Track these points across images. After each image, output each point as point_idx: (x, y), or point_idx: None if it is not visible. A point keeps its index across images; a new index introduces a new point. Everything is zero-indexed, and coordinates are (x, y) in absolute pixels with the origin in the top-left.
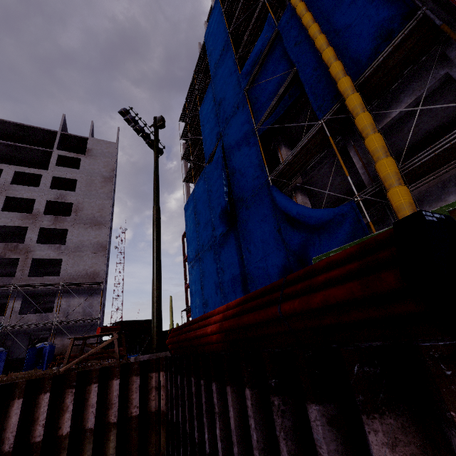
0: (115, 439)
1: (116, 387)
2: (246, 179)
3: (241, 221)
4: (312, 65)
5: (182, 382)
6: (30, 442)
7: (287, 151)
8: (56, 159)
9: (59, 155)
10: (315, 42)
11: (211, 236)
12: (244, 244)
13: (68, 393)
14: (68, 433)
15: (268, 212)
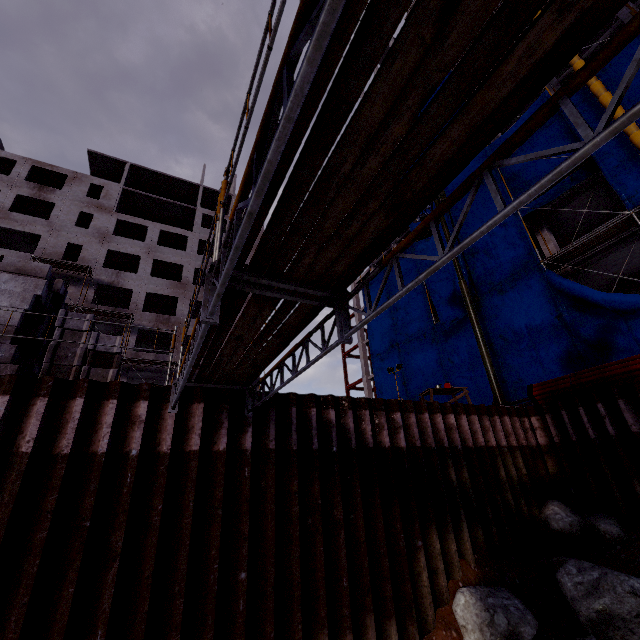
0: (521, 458)
1: (508, 422)
2: (500, 261)
3: (488, 307)
4: (617, 155)
5: (605, 407)
6: (477, 446)
7: (550, 235)
8: (201, 219)
9: (203, 214)
10: (632, 136)
11: (425, 323)
12: (494, 332)
13: (485, 418)
14: (496, 445)
15: (540, 298)
